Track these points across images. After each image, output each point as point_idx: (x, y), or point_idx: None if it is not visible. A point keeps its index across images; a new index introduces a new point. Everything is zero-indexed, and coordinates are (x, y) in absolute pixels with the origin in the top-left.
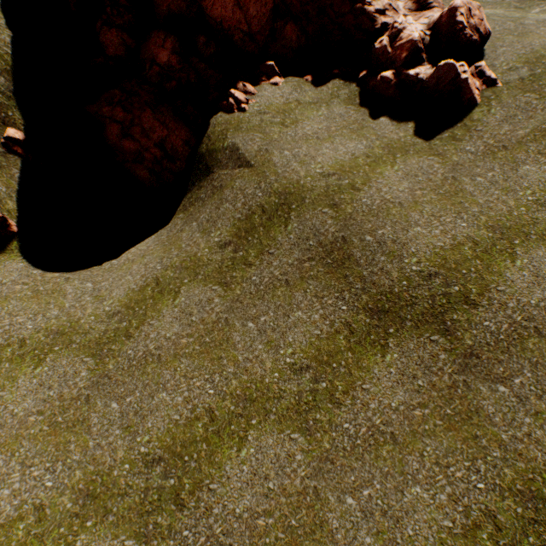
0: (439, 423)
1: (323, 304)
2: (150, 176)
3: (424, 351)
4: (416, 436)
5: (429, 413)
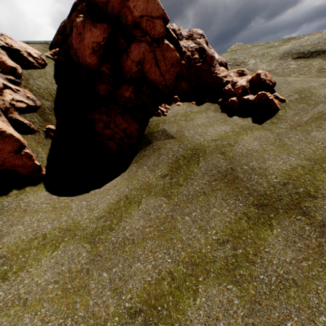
0: (320, 270)
1: (228, 203)
2: (116, 146)
3: (295, 225)
4: (309, 279)
5: (311, 263)
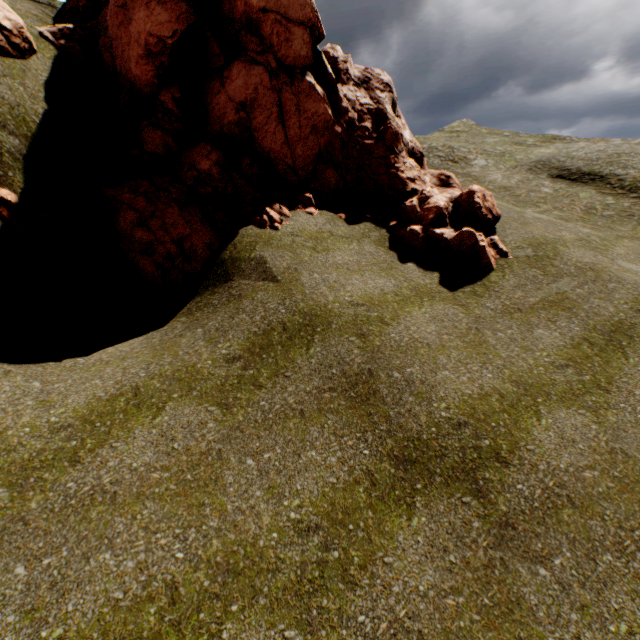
0: (477, 618)
1: (343, 444)
2: (156, 270)
3: (455, 515)
4: (450, 637)
5: (464, 602)
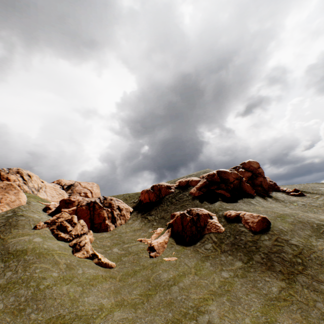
0: None
1: (309, 206)
2: None
3: None
4: None
5: None
